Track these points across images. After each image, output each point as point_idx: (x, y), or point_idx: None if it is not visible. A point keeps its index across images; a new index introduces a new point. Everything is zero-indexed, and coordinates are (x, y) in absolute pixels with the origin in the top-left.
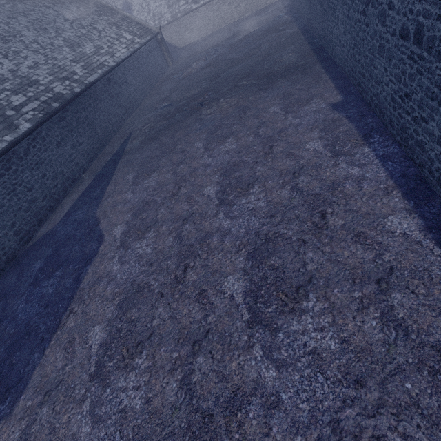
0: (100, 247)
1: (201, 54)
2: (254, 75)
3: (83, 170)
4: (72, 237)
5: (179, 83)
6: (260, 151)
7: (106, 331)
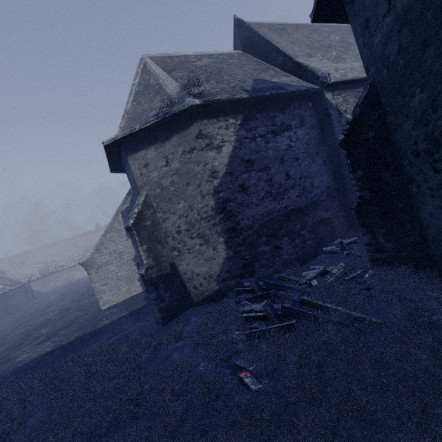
0: None
1: (59, 291)
2: (83, 291)
3: None
4: None
5: (36, 306)
6: (69, 309)
7: None
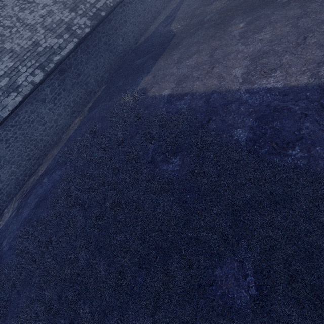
0: (174, 37)
1: None
2: None
3: (159, 13)
4: (158, 38)
5: None
6: None
7: (180, 55)
